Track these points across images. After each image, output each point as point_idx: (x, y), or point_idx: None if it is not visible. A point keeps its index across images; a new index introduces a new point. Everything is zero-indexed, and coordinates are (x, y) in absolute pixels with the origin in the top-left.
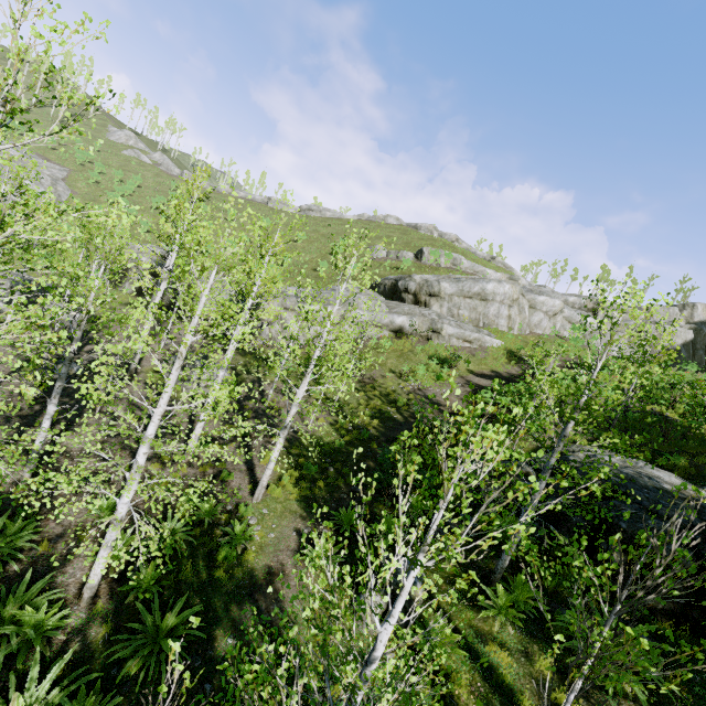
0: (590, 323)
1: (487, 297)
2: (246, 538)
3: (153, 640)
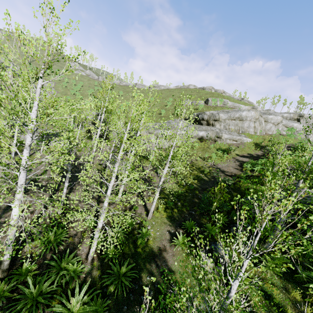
0: (310, 130)
1: (242, 118)
2: (148, 235)
3: (118, 277)
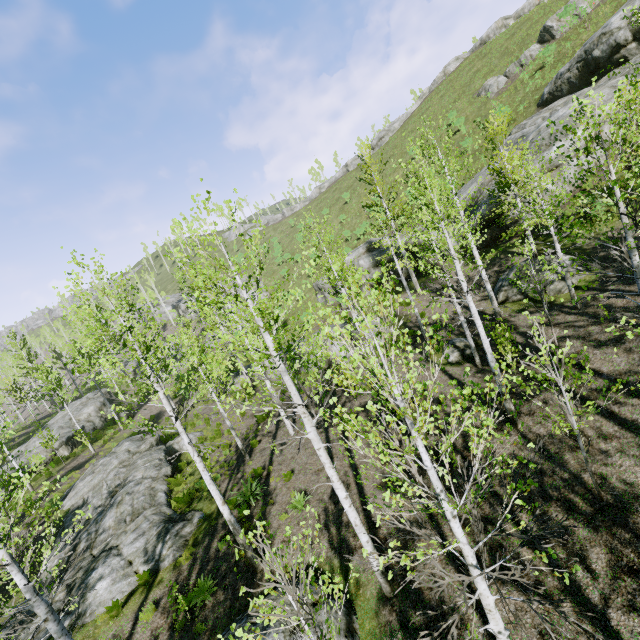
0: None
1: None
2: None
3: None
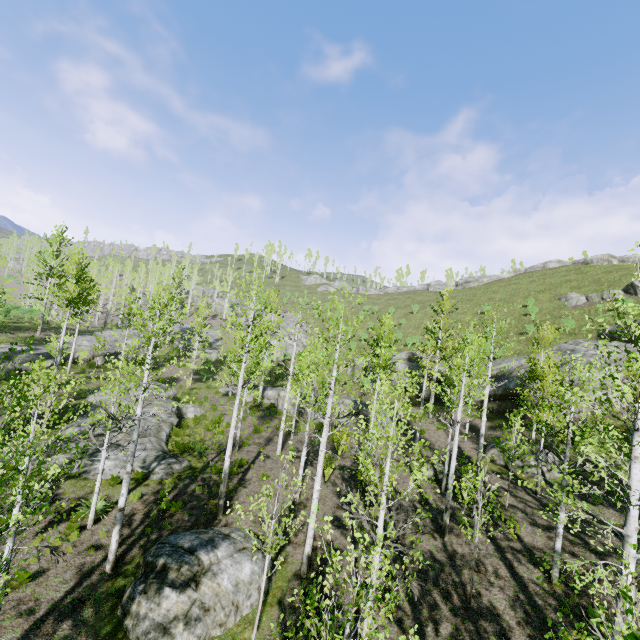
0: None
1: None
2: None
3: None
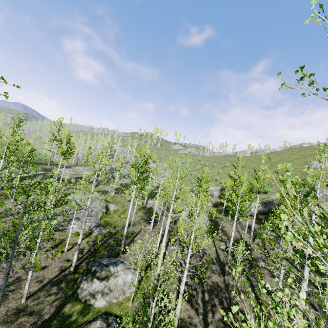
0: None
1: None
2: None
3: None
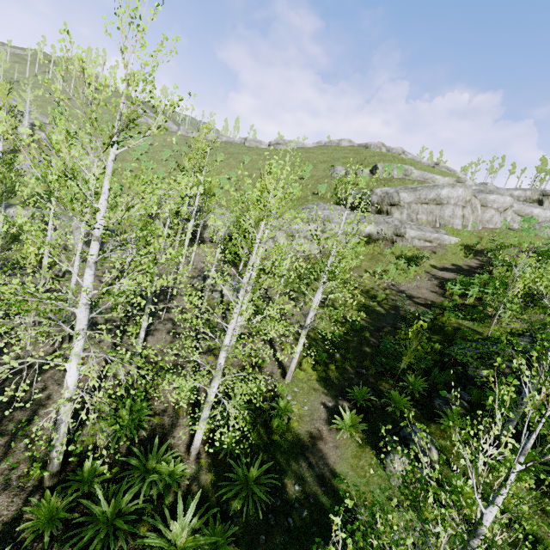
0: None
1: (441, 201)
2: (288, 411)
3: (245, 486)
